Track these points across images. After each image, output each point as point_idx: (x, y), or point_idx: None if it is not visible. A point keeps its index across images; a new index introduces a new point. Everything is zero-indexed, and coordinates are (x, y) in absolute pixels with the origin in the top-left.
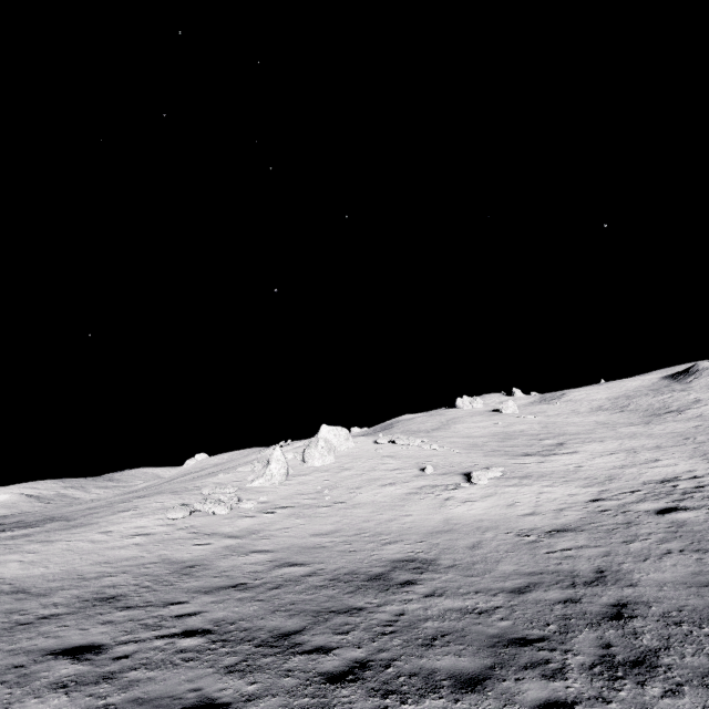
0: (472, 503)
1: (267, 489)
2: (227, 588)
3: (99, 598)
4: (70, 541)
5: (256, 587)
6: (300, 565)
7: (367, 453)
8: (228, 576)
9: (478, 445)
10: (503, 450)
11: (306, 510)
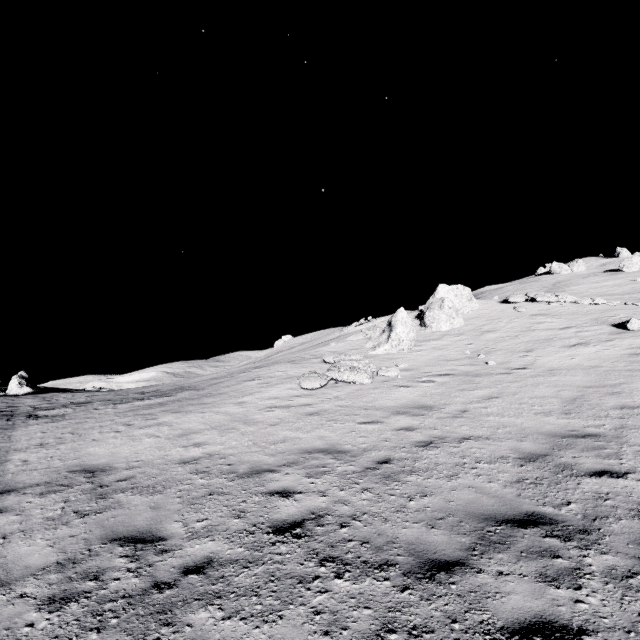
0: None
1: (397, 355)
2: (519, 527)
3: (274, 523)
4: (203, 412)
5: (595, 533)
6: (610, 474)
7: (504, 313)
8: (476, 488)
9: None
10: None
11: (477, 378)
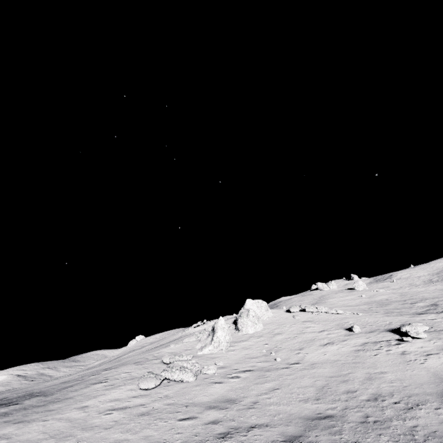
0: (437, 356)
1: (217, 355)
2: None
3: None
4: (46, 420)
5: None
6: None
7: (287, 320)
8: None
9: (367, 310)
10: (394, 311)
11: (267, 372)
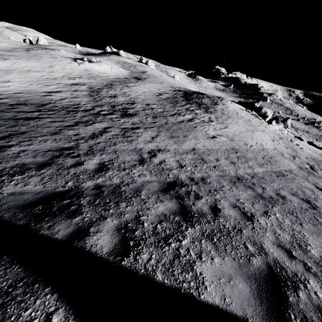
0: None
1: None
2: None
3: None
4: None
5: None
6: None
7: None
8: None
9: None
10: None
11: None
